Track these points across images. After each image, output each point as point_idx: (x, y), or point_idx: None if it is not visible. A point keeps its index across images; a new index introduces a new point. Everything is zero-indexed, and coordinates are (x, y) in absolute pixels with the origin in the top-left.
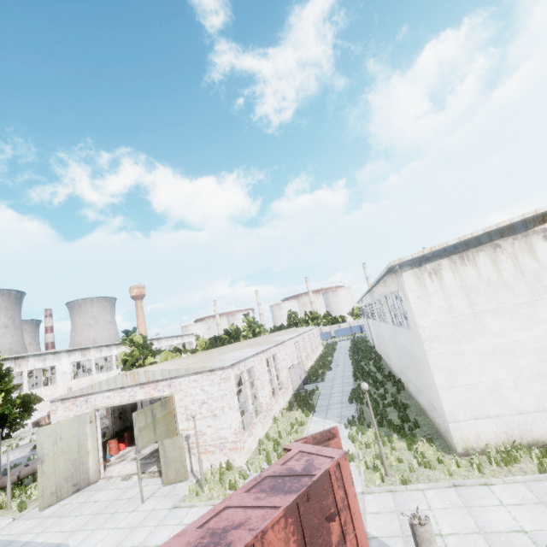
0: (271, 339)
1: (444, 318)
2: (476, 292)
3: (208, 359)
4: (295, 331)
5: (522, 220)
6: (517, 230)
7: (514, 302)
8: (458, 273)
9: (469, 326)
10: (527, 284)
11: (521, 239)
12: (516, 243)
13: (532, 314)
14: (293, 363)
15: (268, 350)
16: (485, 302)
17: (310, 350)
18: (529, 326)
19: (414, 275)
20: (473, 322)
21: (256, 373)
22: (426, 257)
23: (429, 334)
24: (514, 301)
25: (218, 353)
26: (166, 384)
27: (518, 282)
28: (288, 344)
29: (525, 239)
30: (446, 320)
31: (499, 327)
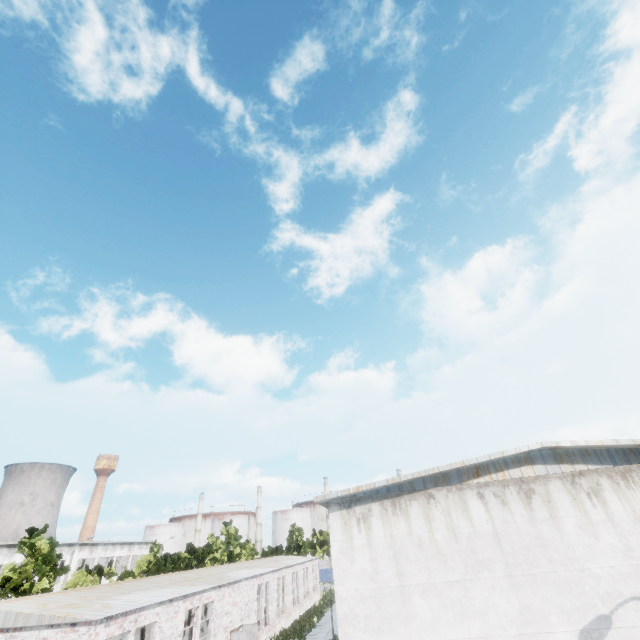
0: (225, 574)
1: (366, 588)
2: (405, 555)
3: (93, 600)
4: (277, 562)
5: (455, 469)
6: (452, 480)
7: (446, 578)
8: (388, 524)
9: (394, 607)
10: (461, 553)
11: (456, 492)
12: (450, 496)
13: (465, 601)
14: (245, 622)
15: (198, 595)
16: (415, 571)
17: (291, 600)
18: (462, 618)
19: (342, 519)
20: (399, 601)
21: (156, 637)
22: (358, 497)
23: (346, 611)
24: (447, 576)
25: (123, 590)
26: (3, 638)
27: (451, 549)
28: (245, 585)
29: (459, 493)
30: (369, 591)
31: (428, 615)
